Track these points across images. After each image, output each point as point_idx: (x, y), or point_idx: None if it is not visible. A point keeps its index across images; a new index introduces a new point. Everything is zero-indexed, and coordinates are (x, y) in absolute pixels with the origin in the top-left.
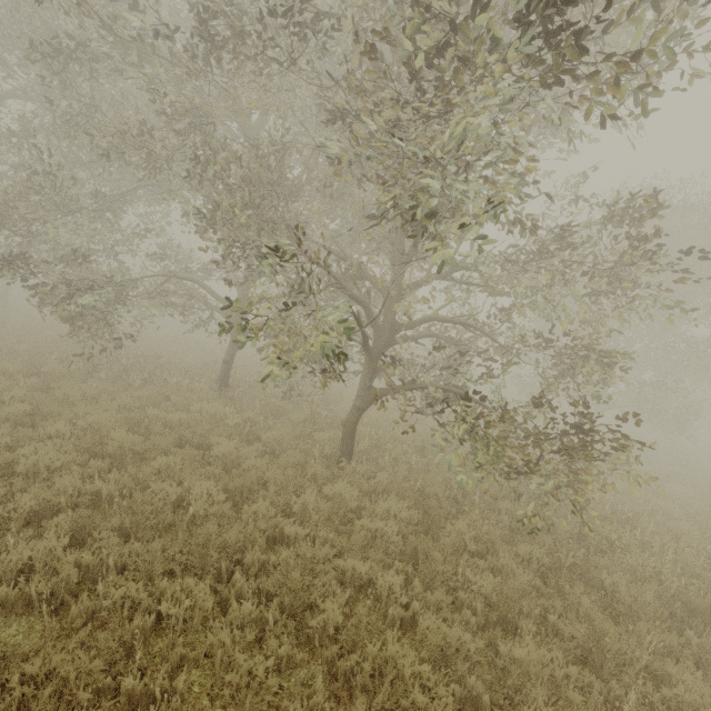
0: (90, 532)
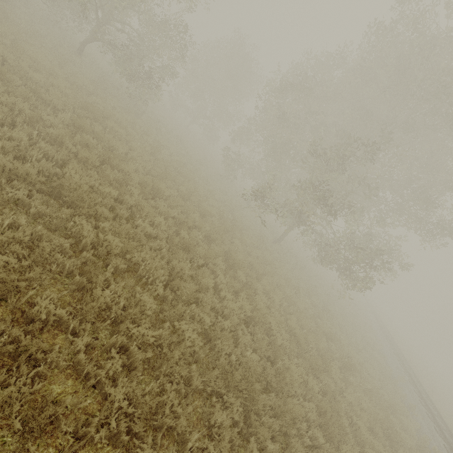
0: None
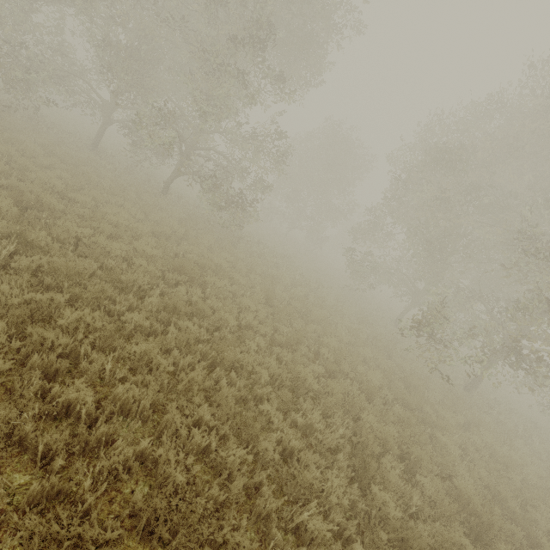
0: (71, 179)
